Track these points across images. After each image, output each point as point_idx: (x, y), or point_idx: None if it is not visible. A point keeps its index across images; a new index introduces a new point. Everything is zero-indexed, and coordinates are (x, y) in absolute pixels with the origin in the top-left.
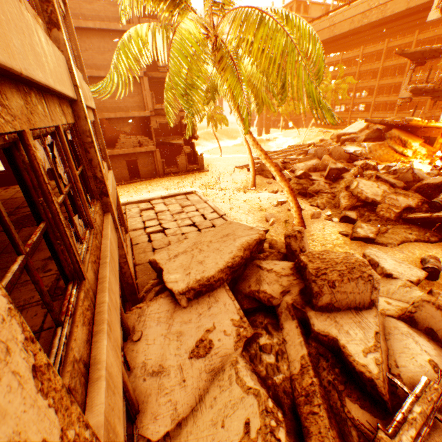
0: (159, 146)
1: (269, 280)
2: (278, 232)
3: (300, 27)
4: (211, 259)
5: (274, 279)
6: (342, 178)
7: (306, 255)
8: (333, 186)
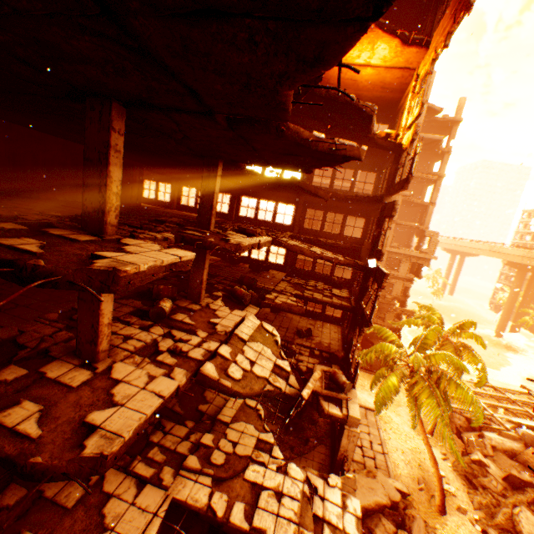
0: (363, 339)
1: (380, 528)
2: (421, 499)
3: (465, 393)
4: (359, 496)
5: (382, 529)
6: (523, 491)
7: (400, 531)
8: (506, 492)
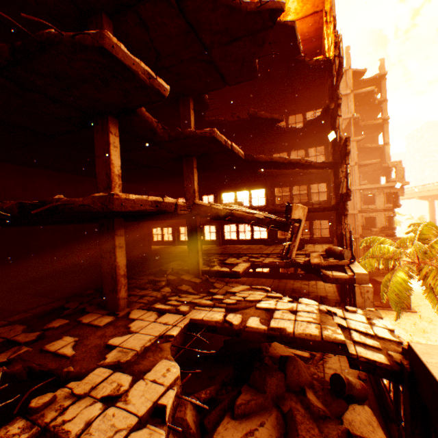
0: None
1: None
2: None
3: None
4: None
5: None
6: None
7: None
8: None
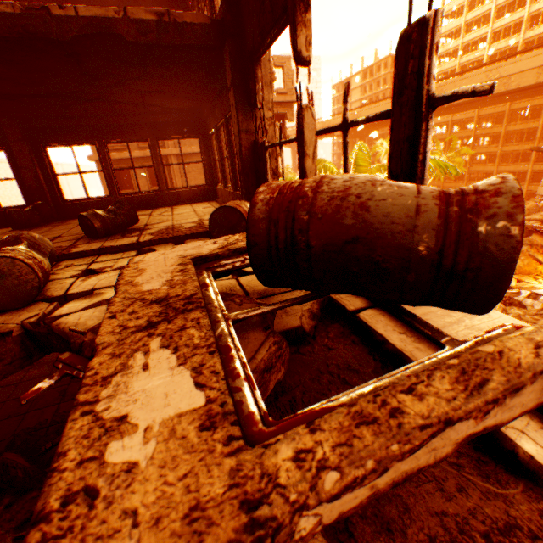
0: None
1: None
2: None
3: None
4: None
5: None
6: None
7: None
8: None
